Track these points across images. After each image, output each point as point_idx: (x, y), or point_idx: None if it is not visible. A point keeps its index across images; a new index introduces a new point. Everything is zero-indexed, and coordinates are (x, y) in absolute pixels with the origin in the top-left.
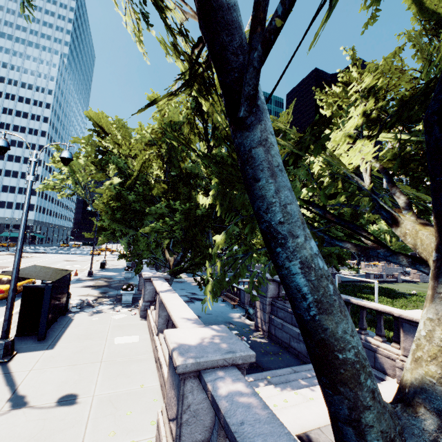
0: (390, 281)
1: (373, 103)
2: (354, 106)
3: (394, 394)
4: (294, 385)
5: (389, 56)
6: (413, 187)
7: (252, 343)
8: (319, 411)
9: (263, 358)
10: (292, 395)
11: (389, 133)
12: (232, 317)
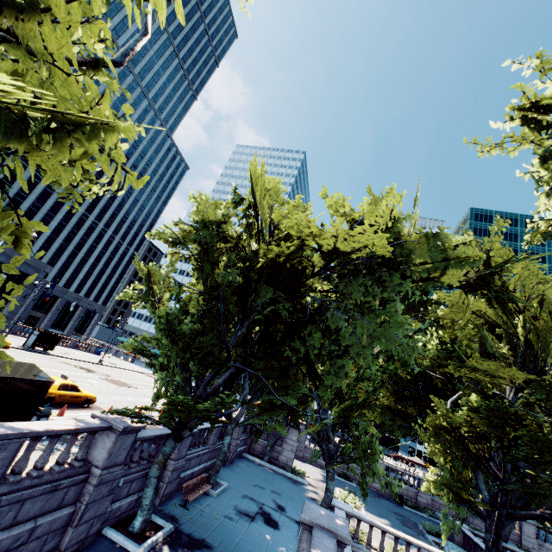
0: None
1: None
2: None
3: None
4: None
5: None
6: None
7: None
8: None
9: None
10: None
11: None
12: None
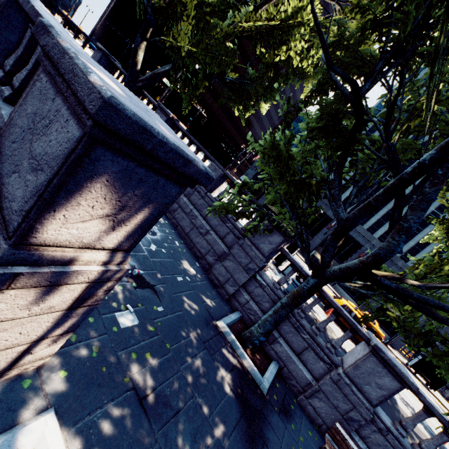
0: None
1: None
2: None
3: None
4: None
5: None
6: None
7: None
8: None
9: None
10: None
11: None
12: None
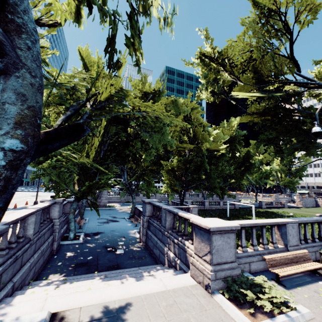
0: (278, 207)
1: (224, 70)
2: (210, 73)
3: (178, 283)
4: (117, 279)
5: (239, 37)
6: (271, 133)
7: (127, 251)
8: (99, 295)
9: (126, 261)
10: (100, 285)
11: (248, 93)
12: (129, 233)
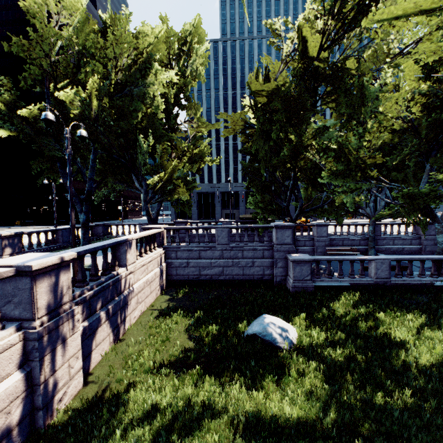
0: None
1: None
2: None
3: None
4: None
5: None
6: None
7: None
8: None
9: None
10: None
11: None
12: None
